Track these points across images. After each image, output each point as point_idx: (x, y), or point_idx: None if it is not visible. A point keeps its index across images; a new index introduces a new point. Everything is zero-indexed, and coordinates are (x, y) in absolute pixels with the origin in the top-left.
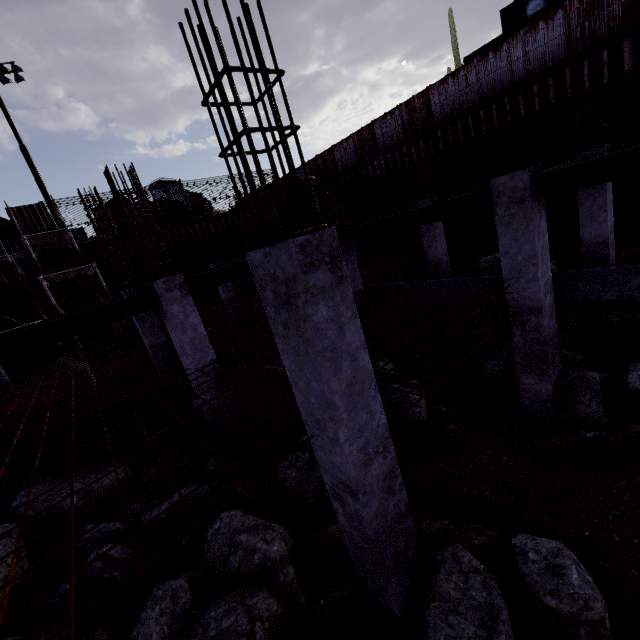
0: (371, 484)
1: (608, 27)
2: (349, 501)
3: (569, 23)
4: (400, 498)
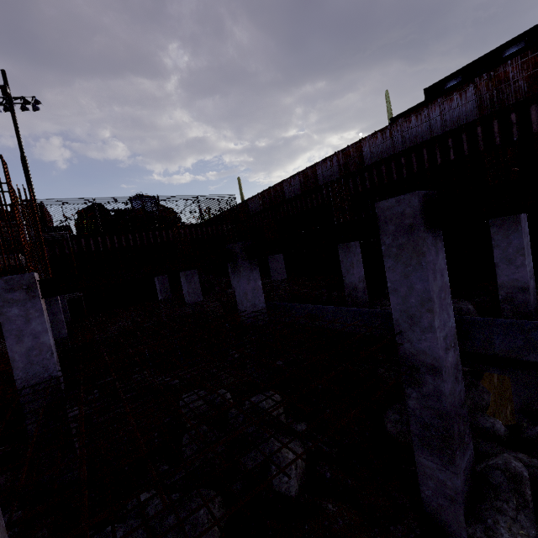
0: None
1: (515, 98)
2: None
3: (480, 95)
4: None
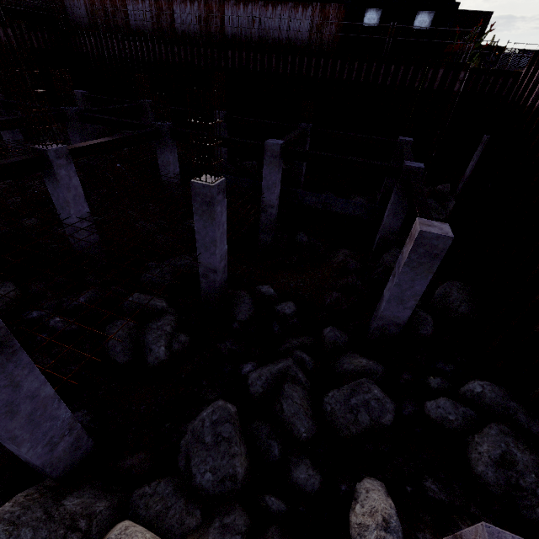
0: (221, 269)
1: (328, 38)
2: (211, 276)
3: (313, 20)
4: (226, 275)
